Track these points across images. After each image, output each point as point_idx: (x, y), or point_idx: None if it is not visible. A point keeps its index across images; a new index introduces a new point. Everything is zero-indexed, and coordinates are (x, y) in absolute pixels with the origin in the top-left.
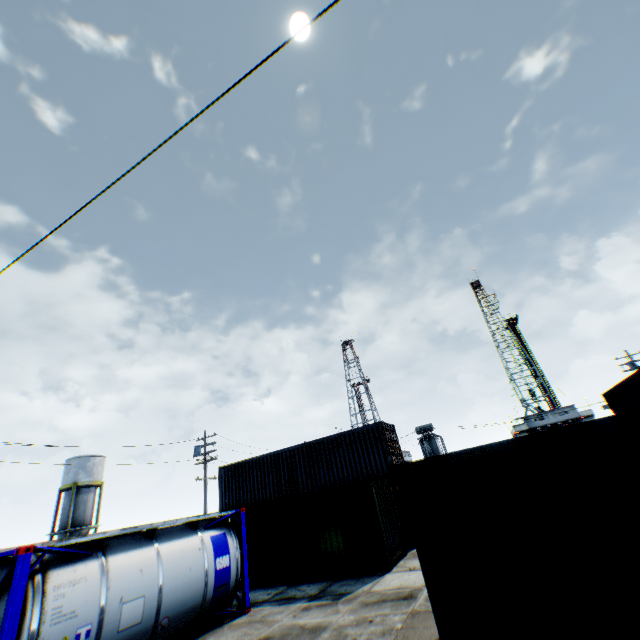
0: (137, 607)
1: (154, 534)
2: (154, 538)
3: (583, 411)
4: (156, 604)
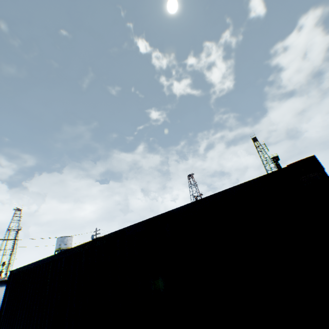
0: None
1: None
2: None
3: None
4: None
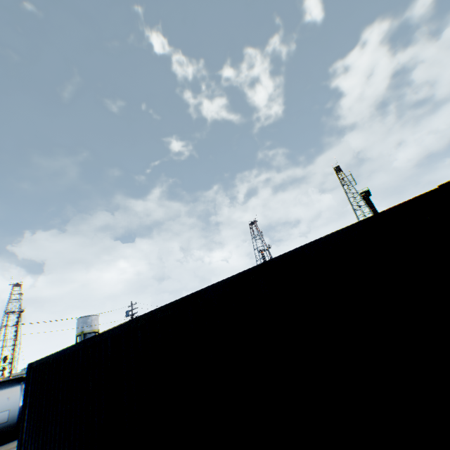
0: (5, 415)
1: (23, 379)
2: (23, 381)
3: None
4: (18, 413)
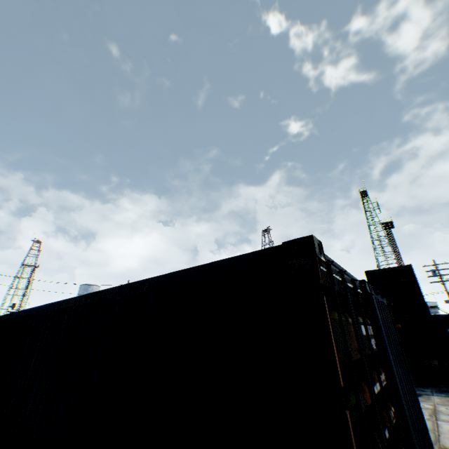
0: None
1: None
2: None
3: (429, 302)
4: None
